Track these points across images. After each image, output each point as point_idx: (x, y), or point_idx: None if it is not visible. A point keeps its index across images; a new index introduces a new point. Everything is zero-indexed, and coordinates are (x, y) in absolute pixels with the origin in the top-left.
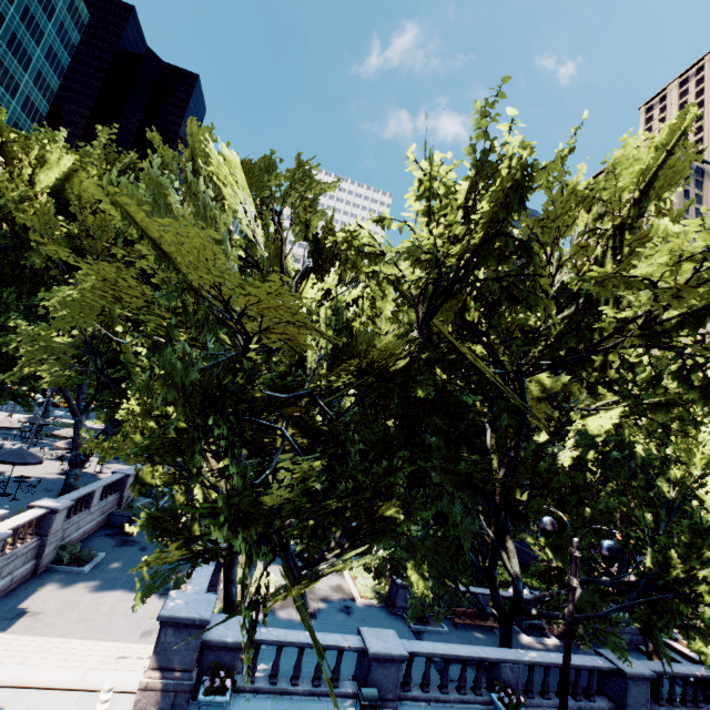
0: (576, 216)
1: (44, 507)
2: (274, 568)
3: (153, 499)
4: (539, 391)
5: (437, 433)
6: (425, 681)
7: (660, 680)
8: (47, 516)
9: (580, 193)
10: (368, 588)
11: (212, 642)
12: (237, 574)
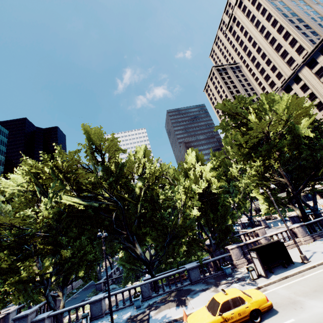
0: (77, 156)
1: (5, 313)
2: (106, 299)
3: (67, 297)
4: (139, 190)
5: (91, 223)
6: (116, 304)
7: (208, 266)
8: (6, 316)
9: (72, 152)
10: (139, 288)
11: (34, 321)
12: (86, 306)
